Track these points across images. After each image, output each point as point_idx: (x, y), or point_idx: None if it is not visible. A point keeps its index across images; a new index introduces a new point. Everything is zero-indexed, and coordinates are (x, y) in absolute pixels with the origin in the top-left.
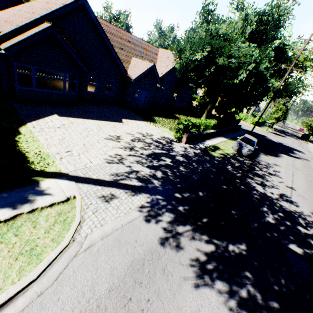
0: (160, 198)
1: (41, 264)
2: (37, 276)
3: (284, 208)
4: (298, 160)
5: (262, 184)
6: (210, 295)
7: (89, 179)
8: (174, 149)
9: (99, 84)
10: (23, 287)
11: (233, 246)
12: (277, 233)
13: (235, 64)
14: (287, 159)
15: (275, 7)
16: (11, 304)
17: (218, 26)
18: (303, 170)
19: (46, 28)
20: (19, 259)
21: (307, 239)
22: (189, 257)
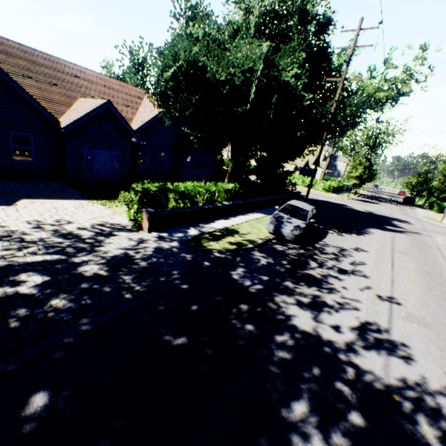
0: None
1: None
2: None
3: (369, 379)
4: (402, 235)
5: (315, 303)
6: None
7: None
8: (103, 247)
9: None
10: None
11: None
12: None
13: (238, 75)
14: (381, 235)
15: None
16: None
17: (213, 32)
18: (412, 252)
19: None
20: None
21: None
22: None
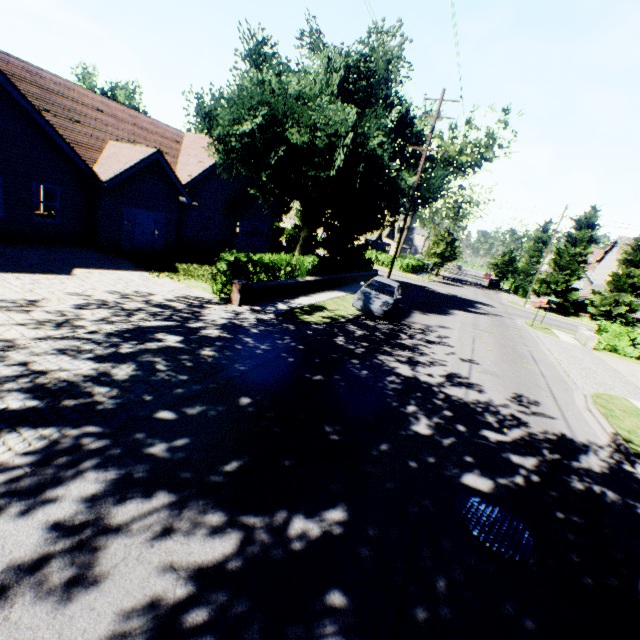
0: (93, 433)
1: None
2: None
3: (455, 399)
4: (484, 316)
5: (411, 361)
6: None
7: None
8: (206, 316)
9: (8, 195)
10: None
11: (305, 521)
12: (435, 456)
13: (323, 139)
14: (464, 316)
15: (376, 47)
16: None
17: (285, 78)
18: (492, 330)
19: None
20: None
21: (503, 455)
22: (115, 608)
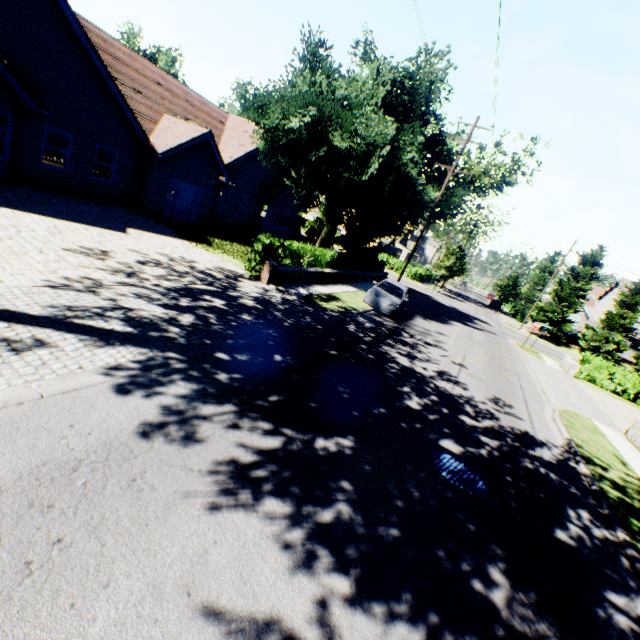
0: (175, 357)
1: None
2: None
3: (442, 390)
4: (480, 331)
5: (410, 355)
6: (245, 523)
7: None
8: (241, 288)
9: (75, 152)
10: None
11: (325, 441)
12: (421, 424)
13: (362, 146)
14: (461, 328)
15: (422, 67)
16: None
17: (334, 82)
18: (485, 345)
19: None
20: None
21: (474, 434)
22: (212, 457)
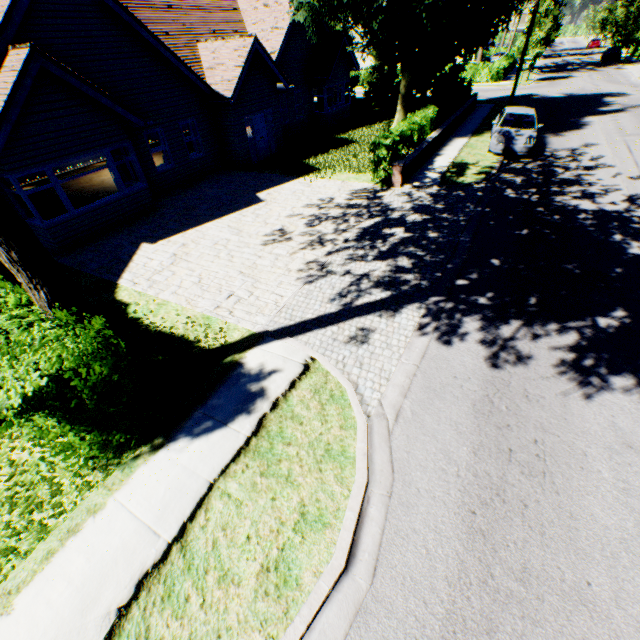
0: (438, 301)
1: (359, 462)
2: (367, 477)
3: None
4: (623, 114)
5: (585, 195)
6: (616, 399)
7: (305, 323)
8: (392, 205)
9: (169, 144)
10: (362, 496)
11: (603, 320)
12: None
13: None
14: (601, 123)
15: None
16: (364, 520)
17: None
18: None
19: (25, 61)
20: (324, 470)
21: None
22: (548, 365)
